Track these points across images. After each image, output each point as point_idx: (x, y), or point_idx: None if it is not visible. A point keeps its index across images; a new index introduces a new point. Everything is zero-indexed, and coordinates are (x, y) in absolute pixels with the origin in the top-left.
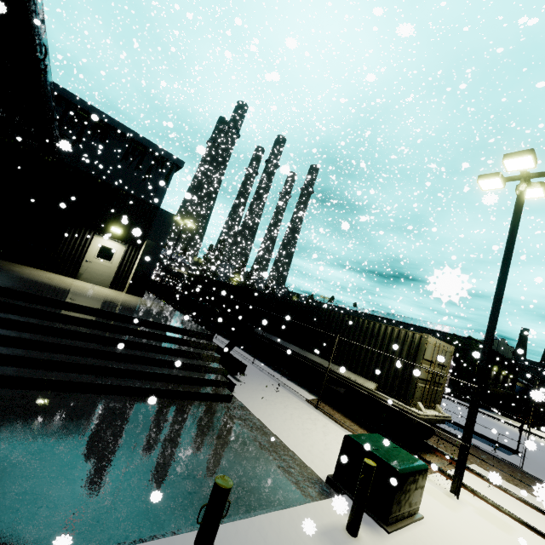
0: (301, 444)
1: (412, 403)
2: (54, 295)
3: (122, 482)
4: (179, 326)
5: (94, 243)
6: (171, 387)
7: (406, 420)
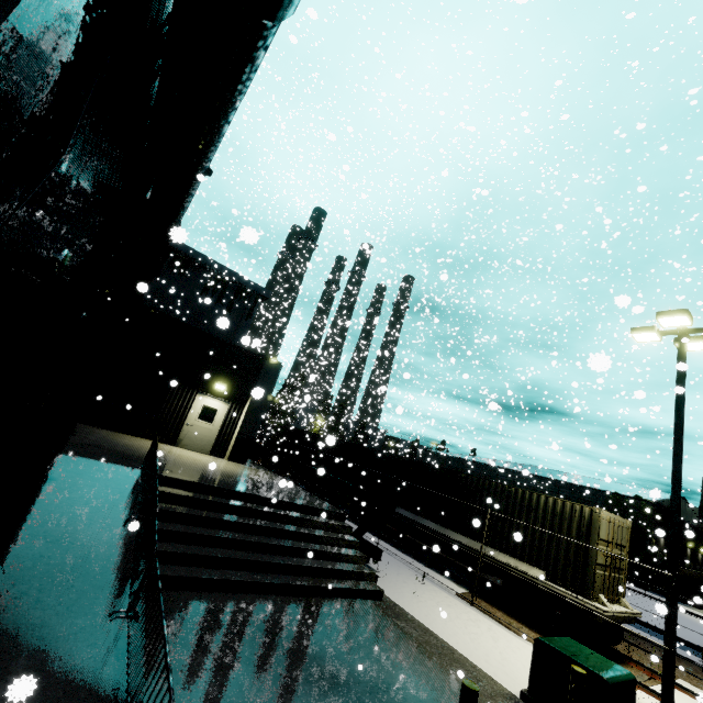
0: (474, 652)
1: (593, 596)
2: (188, 476)
3: (335, 694)
4: (310, 505)
5: (197, 403)
6: (322, 582)
7: (588, 618)
